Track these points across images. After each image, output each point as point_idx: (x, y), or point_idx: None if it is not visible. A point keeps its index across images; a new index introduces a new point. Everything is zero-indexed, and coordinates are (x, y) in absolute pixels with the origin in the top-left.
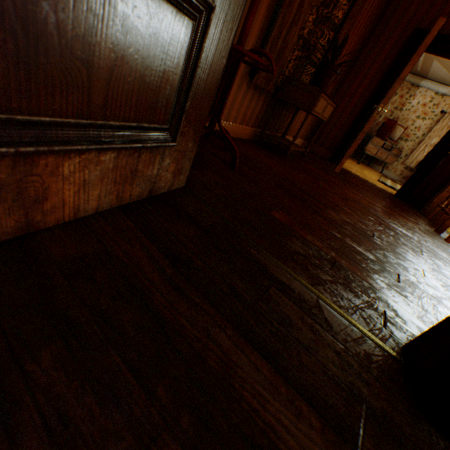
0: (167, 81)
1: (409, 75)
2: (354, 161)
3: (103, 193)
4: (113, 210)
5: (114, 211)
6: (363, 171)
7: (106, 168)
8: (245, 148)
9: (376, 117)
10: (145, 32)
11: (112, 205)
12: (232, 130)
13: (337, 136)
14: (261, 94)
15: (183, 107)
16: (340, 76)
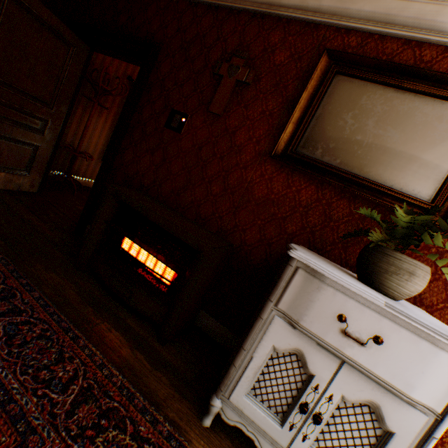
0: (25, 160)
1: None
2: None
3: (0, 183)
4: (3, 189)
5: (3, 190)
6: None
7: (3, 177)
8: None
9: None
10: (17, 151)
11: (3, 188)
12: None
13: None
14: None
15: (33, 166)
16: None
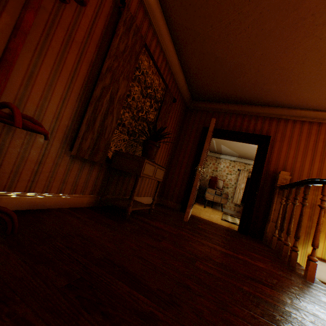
0: None
1: (213, 153)
2: (202, 205)
3: None
4: None
5: None
6: (209, 212)
7: None
8: (70, 218)
9: (199, 174)
10: None
11: None
12: (59, 200)
13: (180, 191)
14: (93, 165)
15: None
16: (169, 153)
